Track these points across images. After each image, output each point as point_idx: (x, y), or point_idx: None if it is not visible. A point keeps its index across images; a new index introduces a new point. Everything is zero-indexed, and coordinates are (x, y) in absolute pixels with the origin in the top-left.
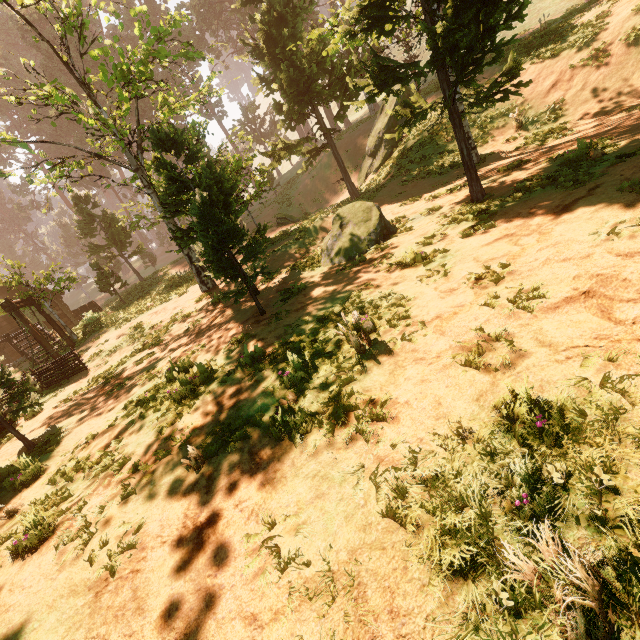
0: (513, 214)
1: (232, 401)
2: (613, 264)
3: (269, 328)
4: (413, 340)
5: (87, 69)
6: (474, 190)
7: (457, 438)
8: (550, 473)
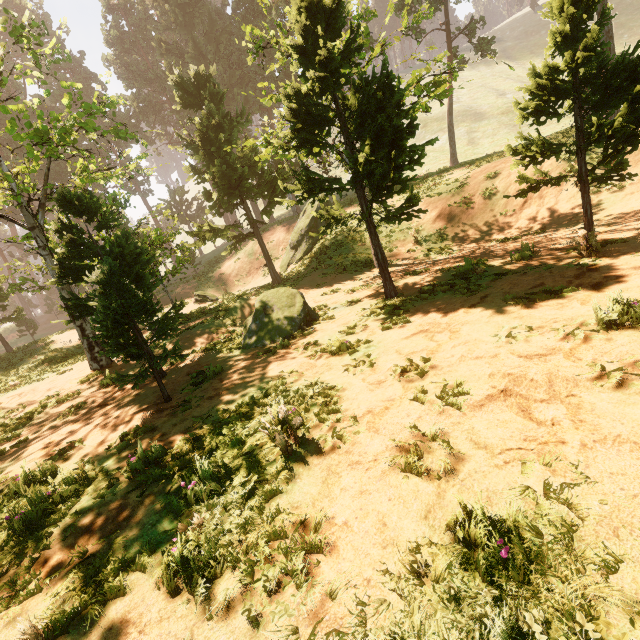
0: (424, 312)
1: (108, 529)
2: (518, 364)
3: (174, 419)
4: (346, 439)
5: None
6: (388, 288)
7: (411, 575)
8: (530, 626)
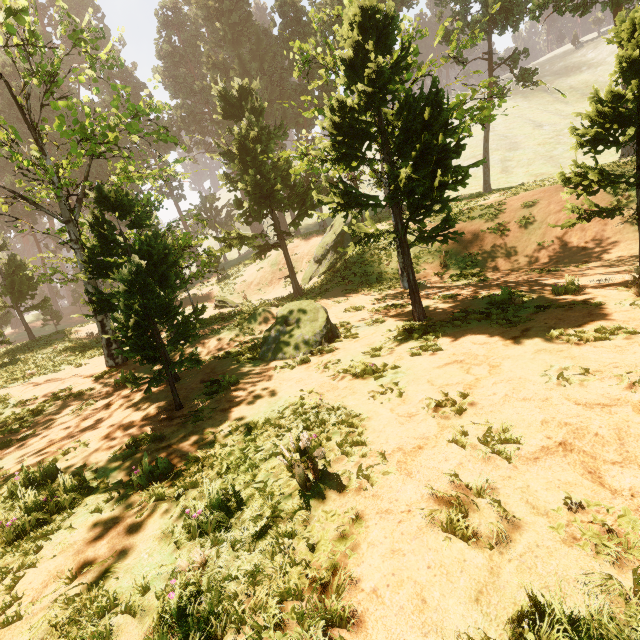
0: (457, 340)
1: (101, 552)
2: (576, 413)
3: (184, 430)
4: (373, 479)
5: (44, 118)
6: (417, 311)
7: None
8: None
